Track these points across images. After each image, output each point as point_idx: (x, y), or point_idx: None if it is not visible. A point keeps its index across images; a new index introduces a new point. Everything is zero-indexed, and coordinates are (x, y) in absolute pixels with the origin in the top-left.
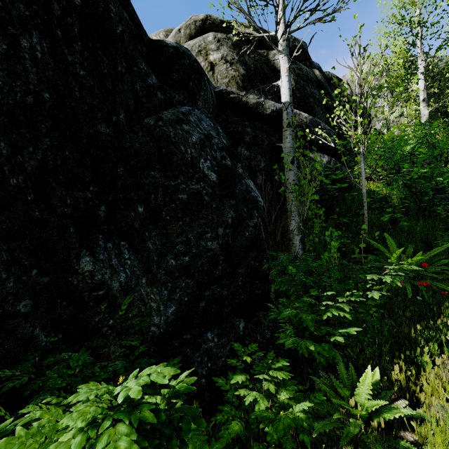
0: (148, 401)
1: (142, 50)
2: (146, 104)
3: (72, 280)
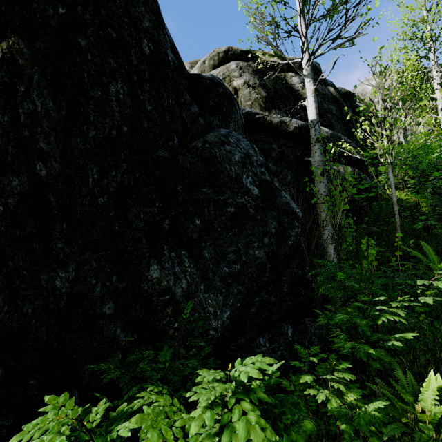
0: (253, 387)
1: (185, 84)
2: (191, 130)
3: (143, 286)
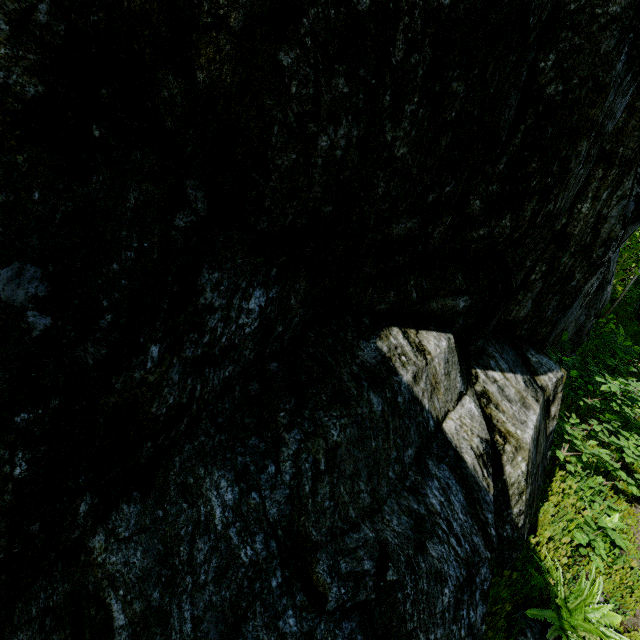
0: None
1: None
2: None
3: None
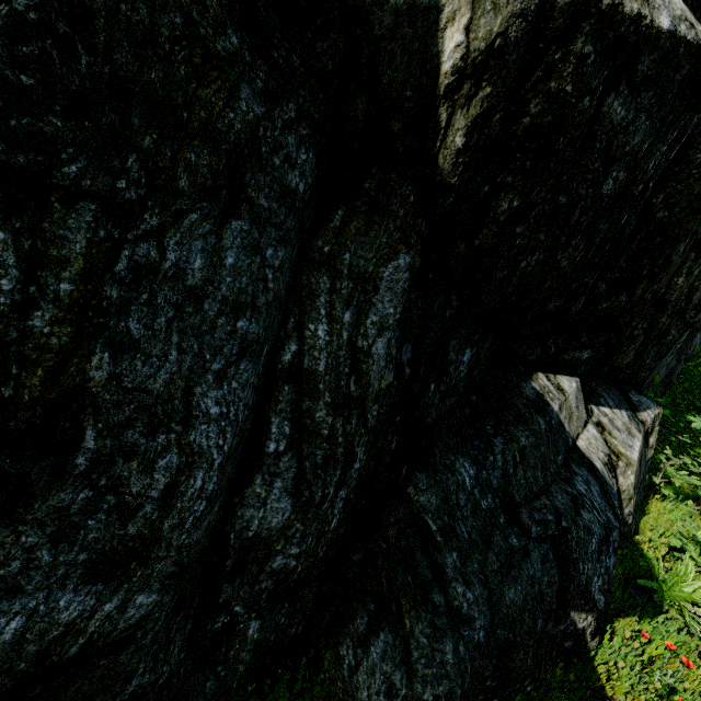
0: None
1: None
2: None
3: None
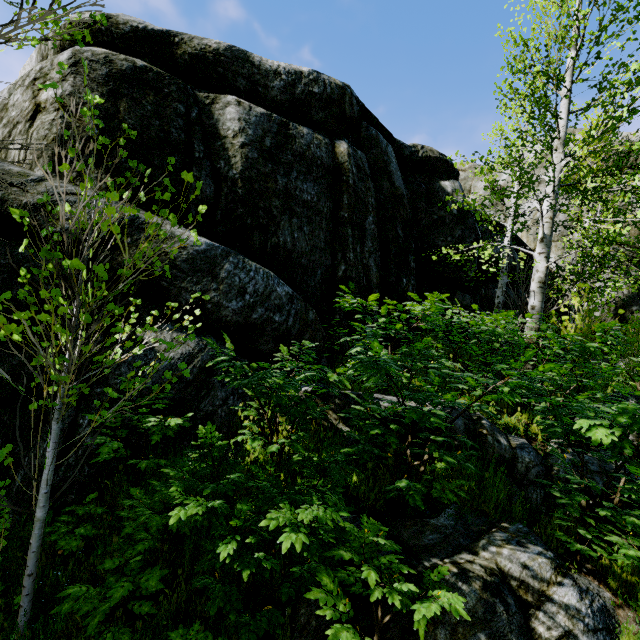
0: None
1: None
2: None
3: None
